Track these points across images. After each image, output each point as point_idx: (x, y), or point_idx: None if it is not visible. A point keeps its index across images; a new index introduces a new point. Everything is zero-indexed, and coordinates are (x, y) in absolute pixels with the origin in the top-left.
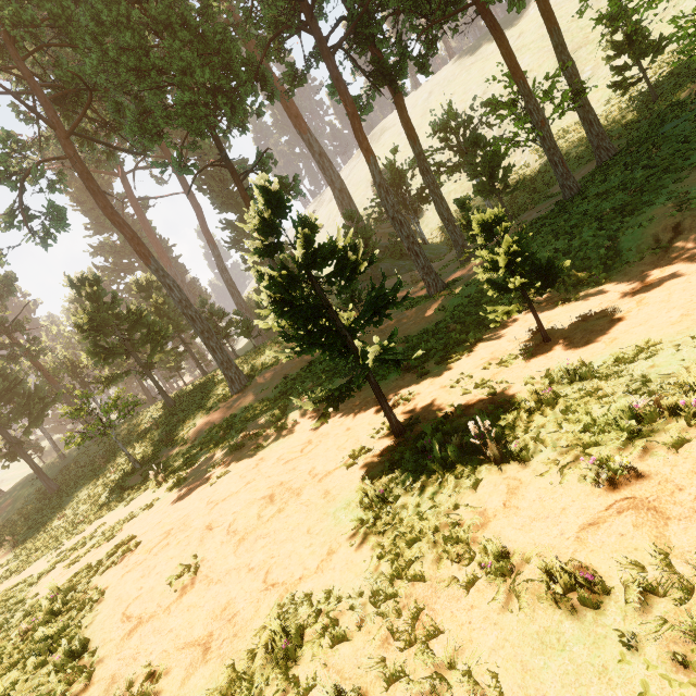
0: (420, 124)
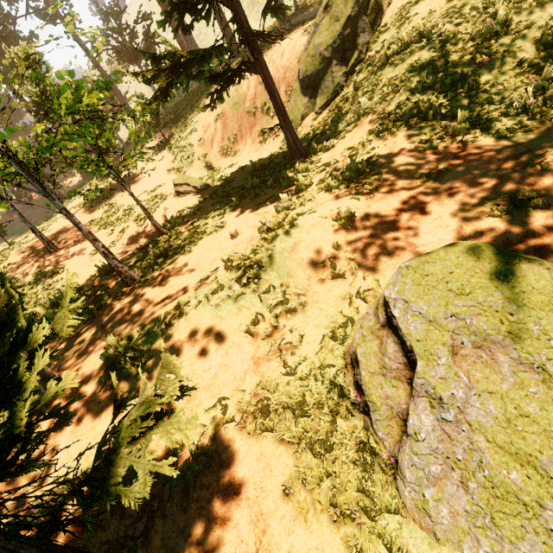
0: (153, 6)
